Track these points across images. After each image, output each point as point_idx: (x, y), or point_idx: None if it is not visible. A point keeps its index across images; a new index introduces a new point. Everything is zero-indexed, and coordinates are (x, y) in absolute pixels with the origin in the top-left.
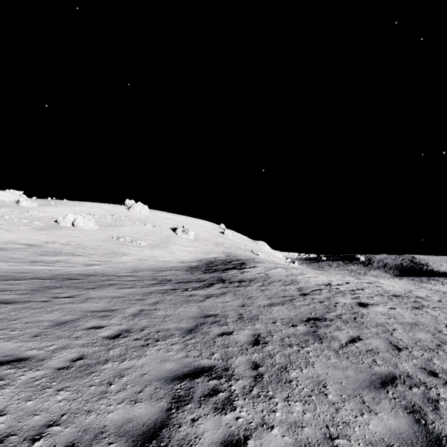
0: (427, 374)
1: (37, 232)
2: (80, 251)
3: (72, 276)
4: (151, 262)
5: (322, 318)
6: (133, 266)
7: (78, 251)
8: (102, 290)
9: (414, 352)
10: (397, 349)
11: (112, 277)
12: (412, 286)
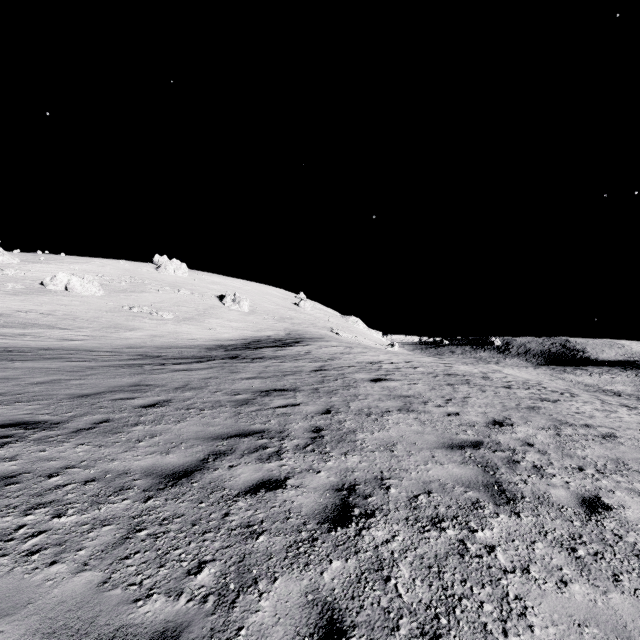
0: (310, 430)
1: (8, 297)
2: (66, 324)
3: (18, 349)
4: (168, 340)
5: (290, 390)
6: (134, 343)
7: (62, 324)
8: (38, 362)
9: (340, 415)
10: (324, 413)
11: (78, 352)
12: (546, 377)
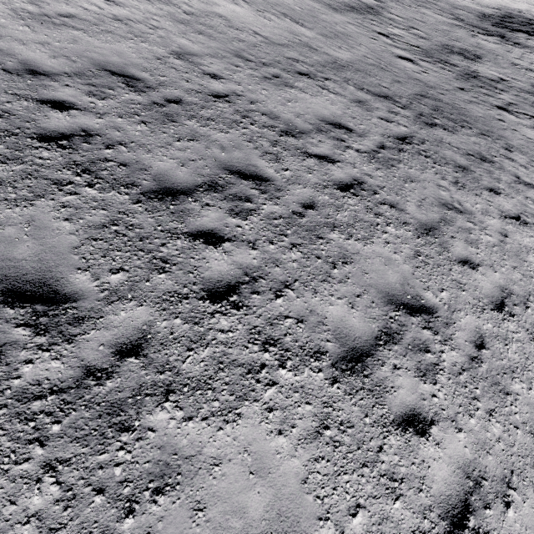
0: None
1: None
2: None
3: None
4: None
5: None
6: None
7: None
8: (426, 10)
9: None
10: None
11: (424, 1)
12: None
